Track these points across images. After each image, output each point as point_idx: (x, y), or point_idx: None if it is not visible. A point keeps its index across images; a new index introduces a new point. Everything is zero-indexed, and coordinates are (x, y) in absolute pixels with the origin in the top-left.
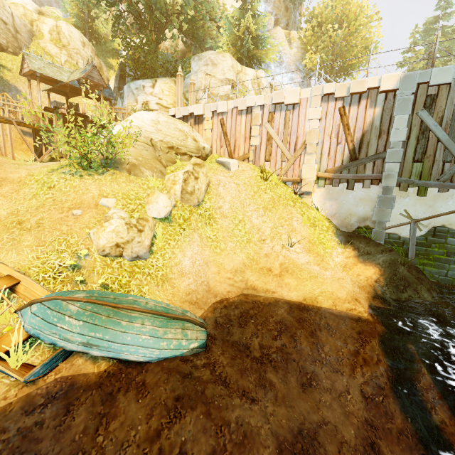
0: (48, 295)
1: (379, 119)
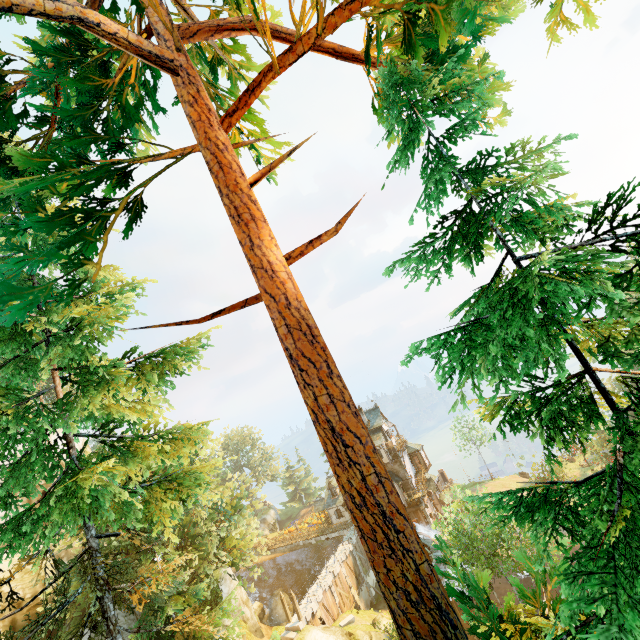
0: None
1: (353, 560)
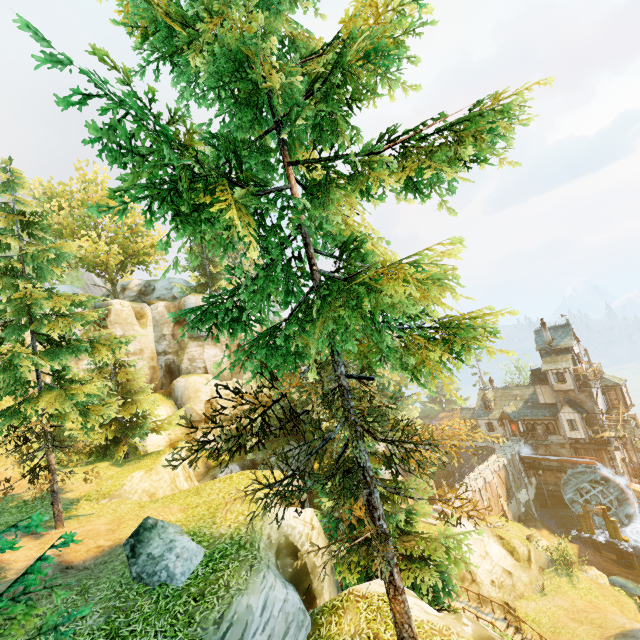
0: (639, 590)
1: (505, 473)
